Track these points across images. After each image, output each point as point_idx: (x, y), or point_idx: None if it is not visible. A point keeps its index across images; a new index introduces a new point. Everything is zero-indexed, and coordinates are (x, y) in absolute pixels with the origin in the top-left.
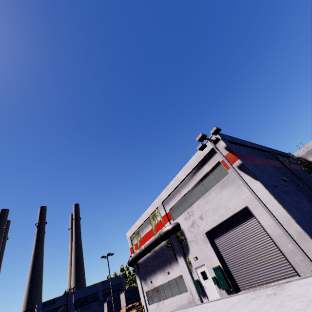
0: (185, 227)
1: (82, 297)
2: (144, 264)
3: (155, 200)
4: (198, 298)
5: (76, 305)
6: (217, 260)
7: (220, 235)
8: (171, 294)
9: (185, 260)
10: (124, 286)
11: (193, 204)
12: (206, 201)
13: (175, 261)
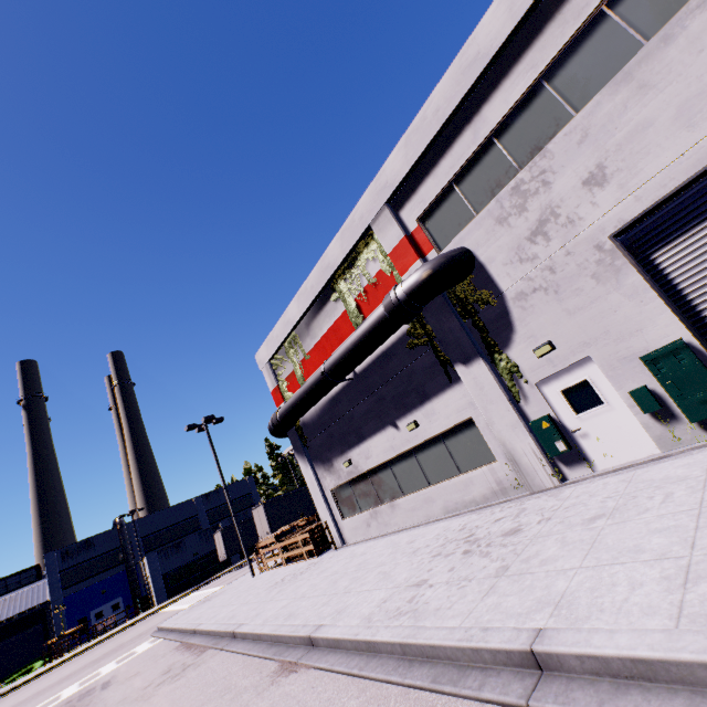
0: (498, 255)
1: (160, 528)
2: (320, 423)
3: (359, 205)
4: (546, 471)
5: (147, 546)
6: (669, 324)
7: (696, 221)
8: (424, 480)
9: (493, 367)
10: (256, 499)
11: (552, 139)
12: (641, 84)
13: (445, 384)
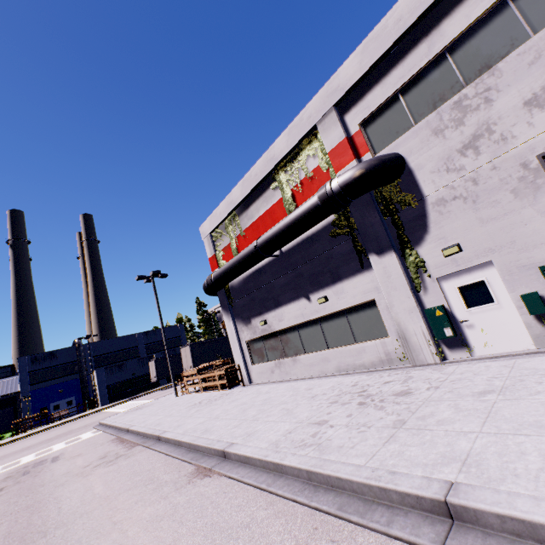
0: (428, 163)
1: (108, 352)
2: (246, 288)
3: (309, 105)
4: (431, 350)
5: (97, 363)
6: None
7: None
8: (324, 344)
9: (402, 260)
10: (184, 341)
11: (503, 58)
12: None
13: (357, 269)
